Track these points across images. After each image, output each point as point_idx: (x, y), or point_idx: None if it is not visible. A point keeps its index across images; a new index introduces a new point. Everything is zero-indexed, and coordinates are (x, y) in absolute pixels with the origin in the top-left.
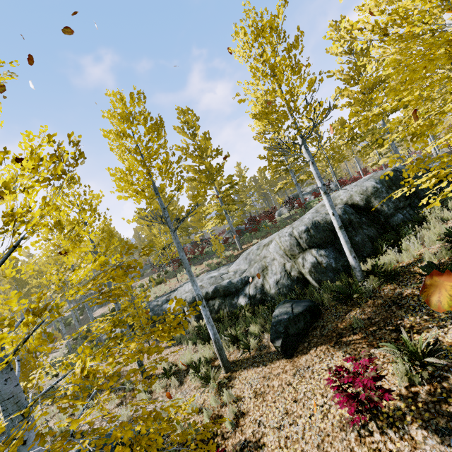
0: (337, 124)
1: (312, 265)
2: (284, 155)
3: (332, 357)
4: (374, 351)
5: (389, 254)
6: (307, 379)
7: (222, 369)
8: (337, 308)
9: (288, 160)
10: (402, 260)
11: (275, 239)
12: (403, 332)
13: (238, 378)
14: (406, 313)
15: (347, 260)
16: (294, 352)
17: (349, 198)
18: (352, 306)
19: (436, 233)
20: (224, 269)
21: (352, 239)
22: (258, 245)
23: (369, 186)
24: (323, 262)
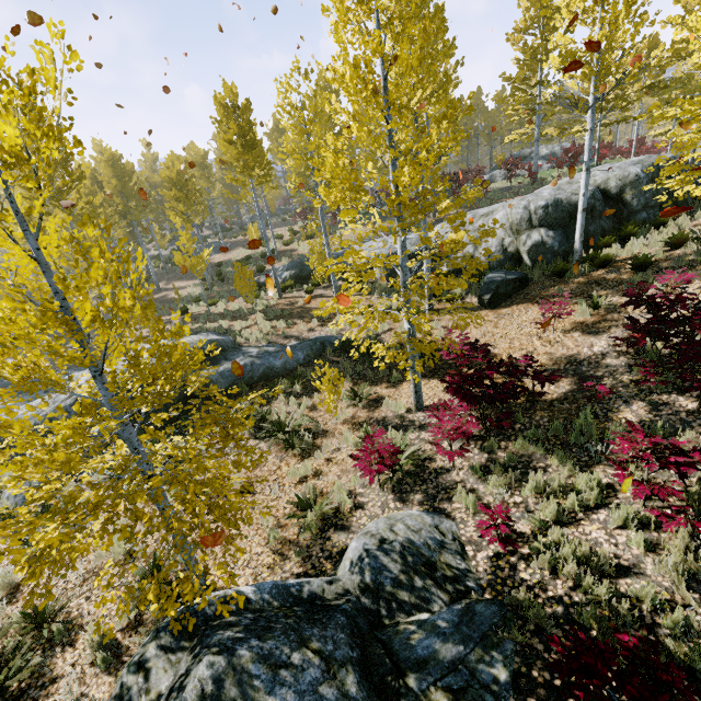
0: (643, 45)
1: (535, 244)
2: (541, 83)
3: (531, 309)
4: (566, 307)
5: (612, 248)
6: (507, 318)
7: (427, 311)
8: (545, 283)
9: (541, 93)
10: (621, 255)
11: (498, 210)
12: (594, 293)
13: (442, 318)
14: (601, 289)
15: (570, 247)
16: (497, 306)
17: (605, 181)
18: (559, 283)
19: (664, 237)
20: (416, 235)
21: (585, 227)
22: (474, 214)
23: (632, 173)
24: (548, 243)
